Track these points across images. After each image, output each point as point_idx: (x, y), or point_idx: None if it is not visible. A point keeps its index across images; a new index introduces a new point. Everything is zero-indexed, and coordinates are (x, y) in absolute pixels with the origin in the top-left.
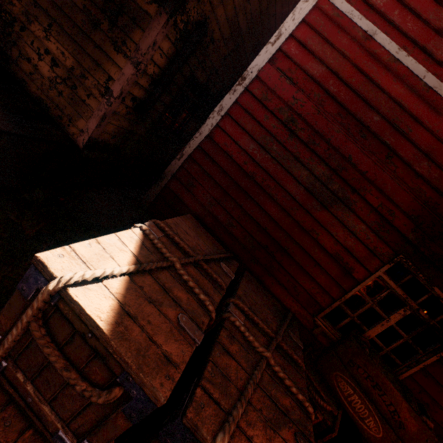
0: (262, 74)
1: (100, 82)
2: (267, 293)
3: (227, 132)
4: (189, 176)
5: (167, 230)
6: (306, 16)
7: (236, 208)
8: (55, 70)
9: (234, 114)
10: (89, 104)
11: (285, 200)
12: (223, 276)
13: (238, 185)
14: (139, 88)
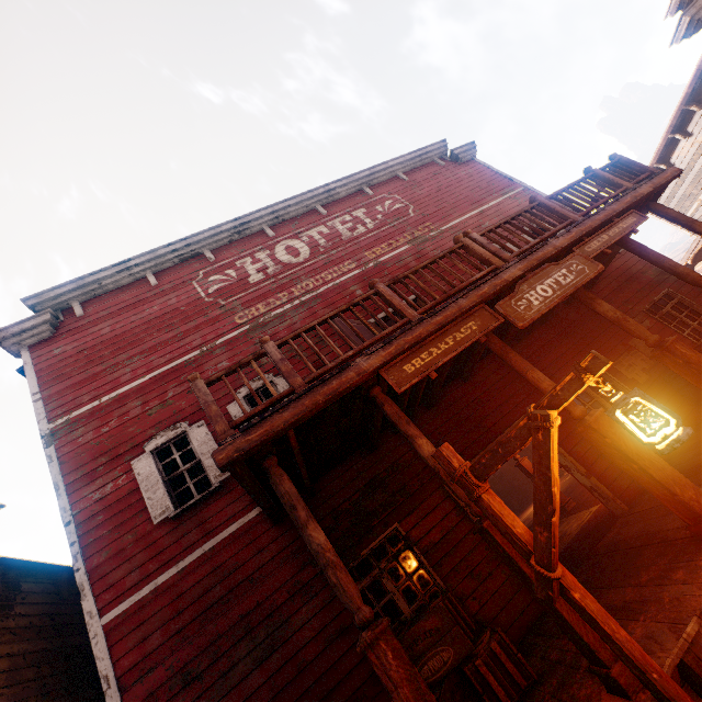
0: None
1: None
2: None
3: None
4: None
5: None
6: (108, 644)
7: None
8: None
9: None
10: None
11: (261, 696)
12: None
13: None
14: None
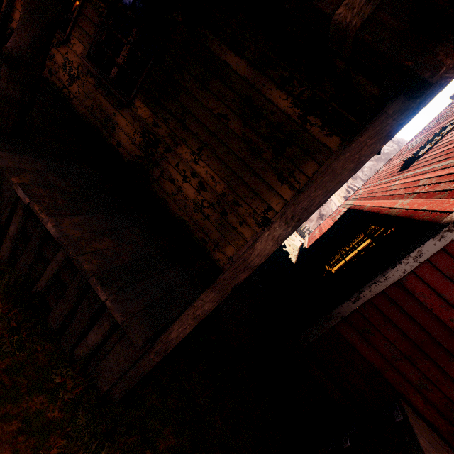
0: None
1: (257, 212)
2: None
3: (425, 281)
4: (365, 321)
5: None
6: None
7: (433, 369)
8: (202, 193)
9: (437, 262)
10: (241, 232)
11: None
12: None
13: (438, 342)
14: None
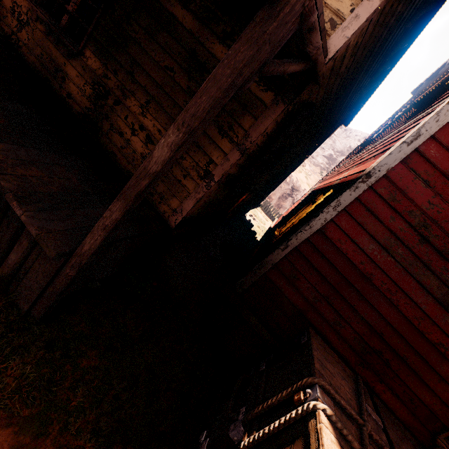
0: (392, 173)
1: (200, 164)
2: (398, 422)
3: (342, 228)
4: (292, 267)
5: (332, 392)
6: None
7: (346, 308)
8: (150, 147)
9: (352, 211)
10: (185, 184)
11: (408, 307)
12: (380, 432)
13: (351, 284)
14: (235, 167)
